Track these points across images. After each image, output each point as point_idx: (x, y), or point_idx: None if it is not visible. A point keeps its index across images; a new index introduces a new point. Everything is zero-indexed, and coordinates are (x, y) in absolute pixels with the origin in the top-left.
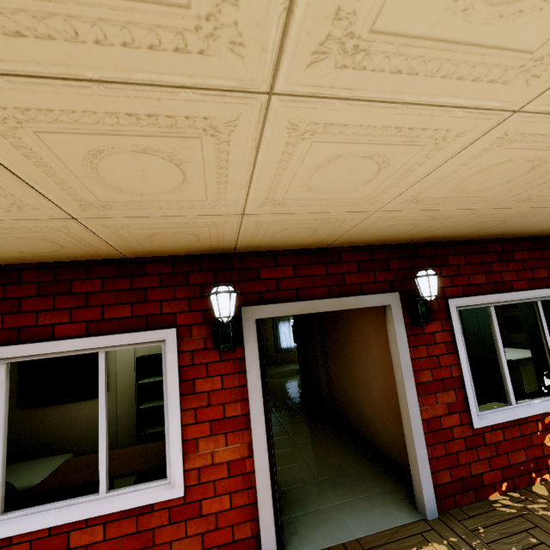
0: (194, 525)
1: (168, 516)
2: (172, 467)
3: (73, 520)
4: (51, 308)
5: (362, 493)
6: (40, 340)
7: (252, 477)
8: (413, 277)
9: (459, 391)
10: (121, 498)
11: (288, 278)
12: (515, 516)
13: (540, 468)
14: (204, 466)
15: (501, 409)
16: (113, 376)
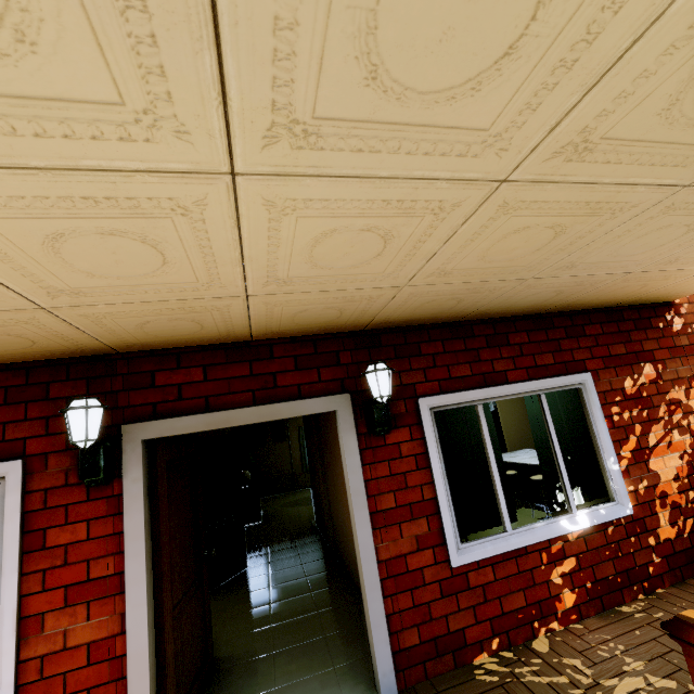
0: None
1: None
2: None
3: None
4: None
5: (319, 668)
6: None
7: (124, 662)
8: (361, 373)
9: (433, 518)
10: None
11: (195, 382)
12: (493, 687)
13: (545, 615)
14: (52, 652)
15: (491, 538)
16: None
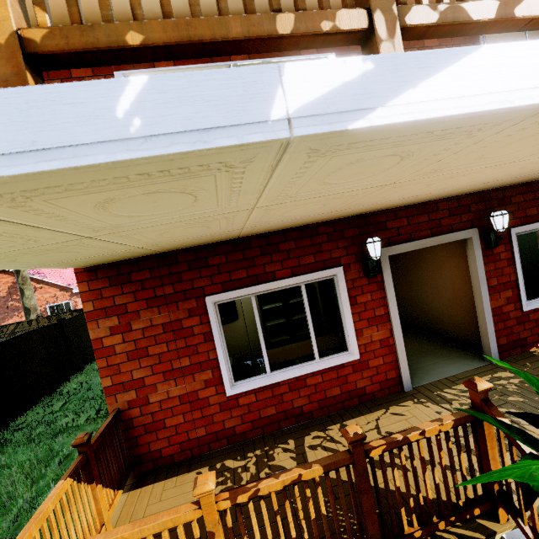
0: (366, 373)
1: (352, 369)
2: (351, 345)
3: (307, 372)
4: (271, 261)
5: (444, 357)
6: (269, 281)
7: (393, 347)
8: (491, 216)
9: (514, 289)
10: (328, 361)
11: (404, 226)
12: None
13: None
14: (367, 343)
15: None
16: (239, 307)
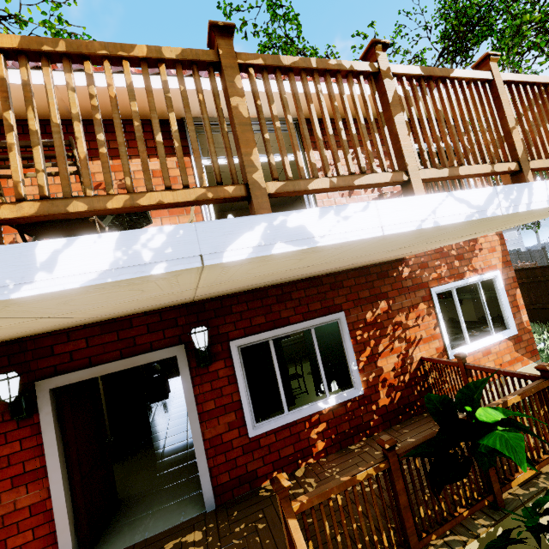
0: None
1: None
2: None
3: None
4: None
5: (179, 497)
6: None
7: (52, 512)
8: (188, 333)
9: (239, 411)
10: None
11: (81, 349)
12: (265, 498)
13: (305, 456)
14: (8, 512)
15: (275, 418)
16: None
